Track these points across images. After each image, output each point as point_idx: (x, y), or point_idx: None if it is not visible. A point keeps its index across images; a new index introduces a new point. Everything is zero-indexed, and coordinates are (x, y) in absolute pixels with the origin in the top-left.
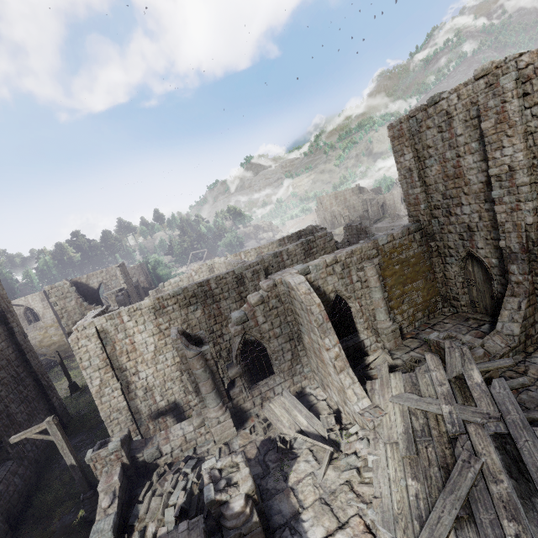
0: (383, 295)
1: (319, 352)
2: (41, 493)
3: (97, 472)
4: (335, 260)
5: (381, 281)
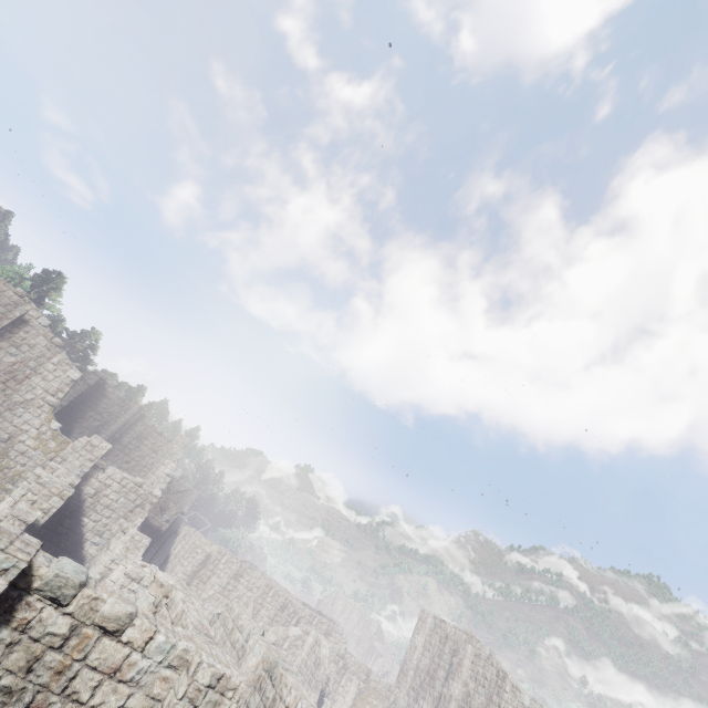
0: None
1: None
2: None
3: None
4: (344, 656)
5: (353, 703)
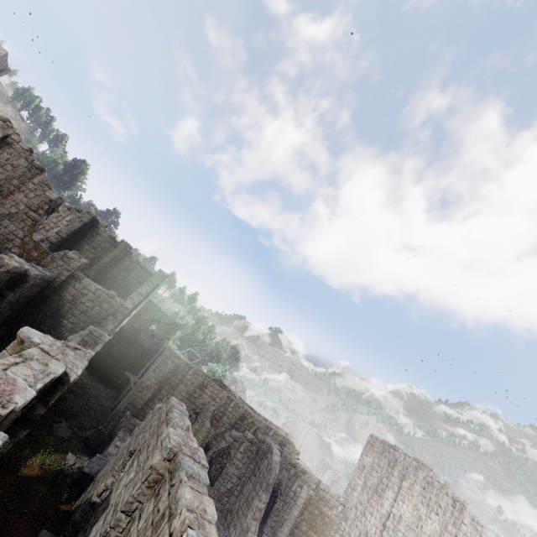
0: (297, 517)
1: (252, 499)
2: (72, 400)
3: (119, 425)
4: (296, 465)
5: (303, 507)
